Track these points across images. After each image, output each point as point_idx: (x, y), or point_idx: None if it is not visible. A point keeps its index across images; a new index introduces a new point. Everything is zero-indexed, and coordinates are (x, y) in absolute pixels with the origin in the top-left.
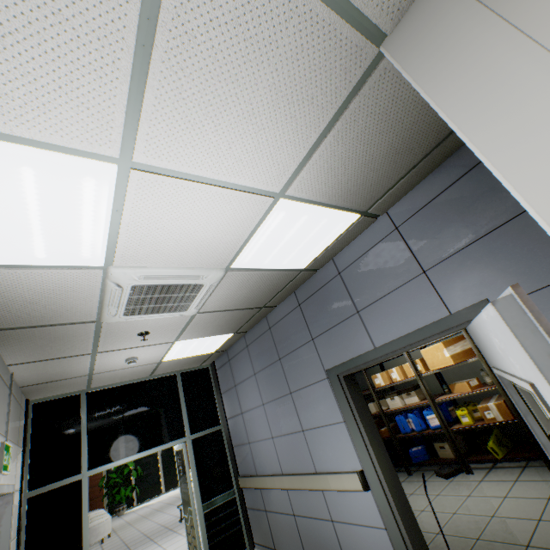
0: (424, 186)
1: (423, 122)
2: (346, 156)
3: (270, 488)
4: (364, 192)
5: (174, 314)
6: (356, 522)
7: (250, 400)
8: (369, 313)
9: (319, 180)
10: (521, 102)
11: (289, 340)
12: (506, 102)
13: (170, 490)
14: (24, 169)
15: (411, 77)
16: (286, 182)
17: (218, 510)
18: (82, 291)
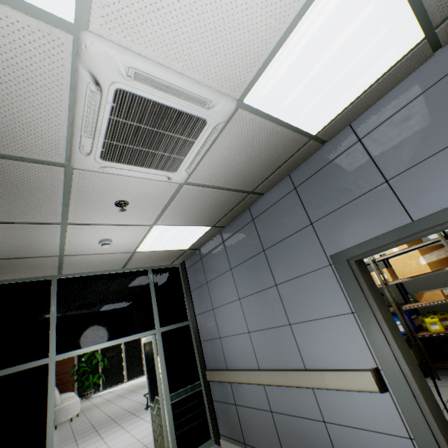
0: None
1: None
2: None
3: (243, 383)
4: None
5: (160, 175)
6: (361, 426)
7: (223, 296)
8: (407, 179)
9: None
10: None
11: (277, 229)
12: None
13: (131, 379)
14: None
15: None
16: None
17: (185, 400)
18: (42, 87)
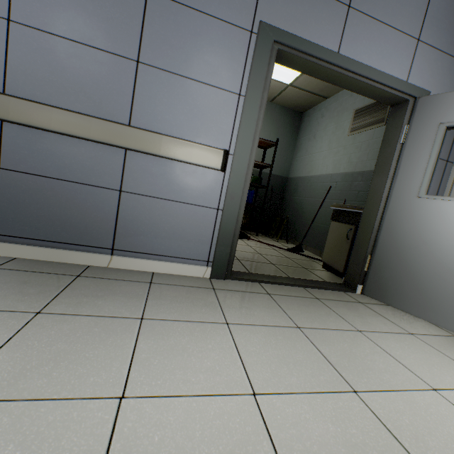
0: None
1: None
2: None
3: None
4: None
5: None
6: (173, 198)
7: None
8: (359, 21)
9: None
10: None
11: None
12: None
13: None
14: None
15: None
16: None
17: None
18: None
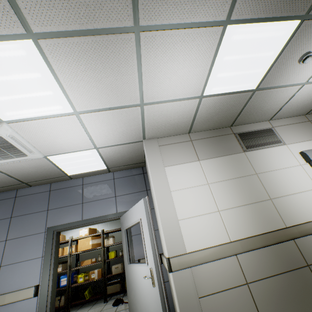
0: (128, 171)
1: (139, 157)
2: (120, 152)
3: None
4: (115, 162)
5: None
6: None
7: None
8: (88, 205)
9: (109, 152)
10: (158, 168)
11: (28, 207)
12: (157, 167)
13: None
14: (51, 92)
15: (146, 150)
16: (102, 146)
17: None
18: None
